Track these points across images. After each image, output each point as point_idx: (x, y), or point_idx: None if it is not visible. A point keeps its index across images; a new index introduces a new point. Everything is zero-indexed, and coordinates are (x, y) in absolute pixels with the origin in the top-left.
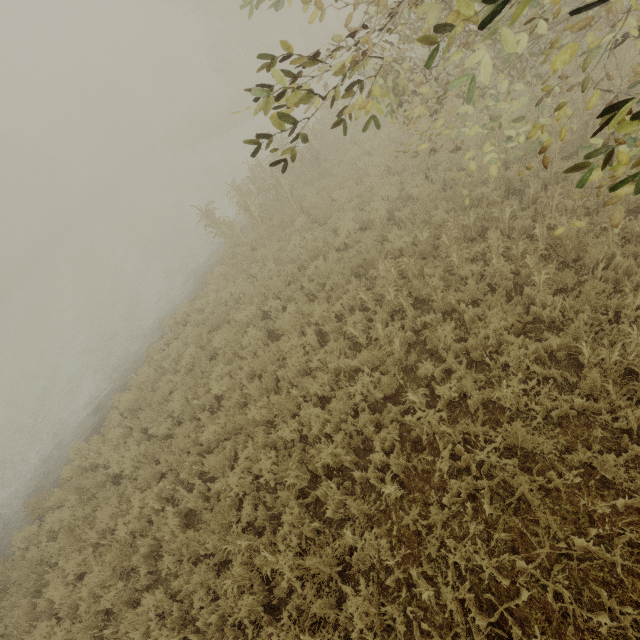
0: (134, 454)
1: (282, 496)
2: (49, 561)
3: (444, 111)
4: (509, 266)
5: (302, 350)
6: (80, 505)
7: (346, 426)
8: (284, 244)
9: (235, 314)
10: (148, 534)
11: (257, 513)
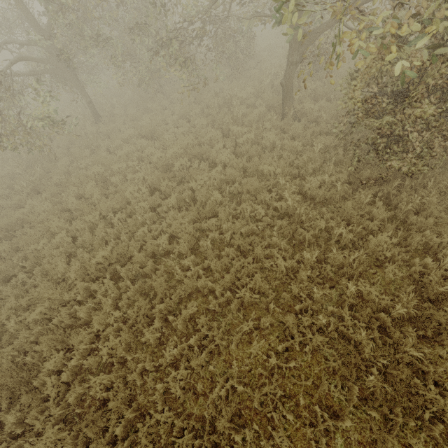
0: None
1: None
2: None
3: None
4: (14, 169)
5: None
6: None
7: None
8: None
9: None
10: None
11: None
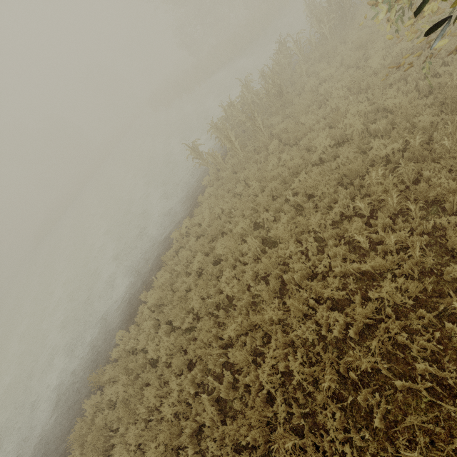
0: (166, 344)
1: (319, 399)
2: (111, 426)
3: None
4: None
5: (303, 255)
6: (129, 382)
7: (379, 333)
8: (264, 165)
9: (229, 226)
10: (189, 417)
11: (289, 409)
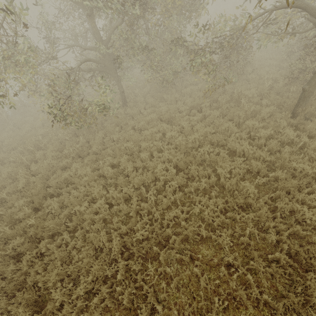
0: None
1: None
2: None
3: (36, 94)
4: (63, 136)
5: None
6: None
7: None
8: None
9: None
10: None
11: None
